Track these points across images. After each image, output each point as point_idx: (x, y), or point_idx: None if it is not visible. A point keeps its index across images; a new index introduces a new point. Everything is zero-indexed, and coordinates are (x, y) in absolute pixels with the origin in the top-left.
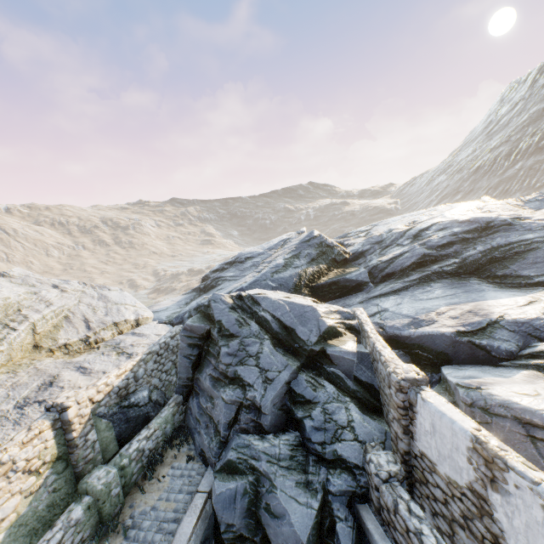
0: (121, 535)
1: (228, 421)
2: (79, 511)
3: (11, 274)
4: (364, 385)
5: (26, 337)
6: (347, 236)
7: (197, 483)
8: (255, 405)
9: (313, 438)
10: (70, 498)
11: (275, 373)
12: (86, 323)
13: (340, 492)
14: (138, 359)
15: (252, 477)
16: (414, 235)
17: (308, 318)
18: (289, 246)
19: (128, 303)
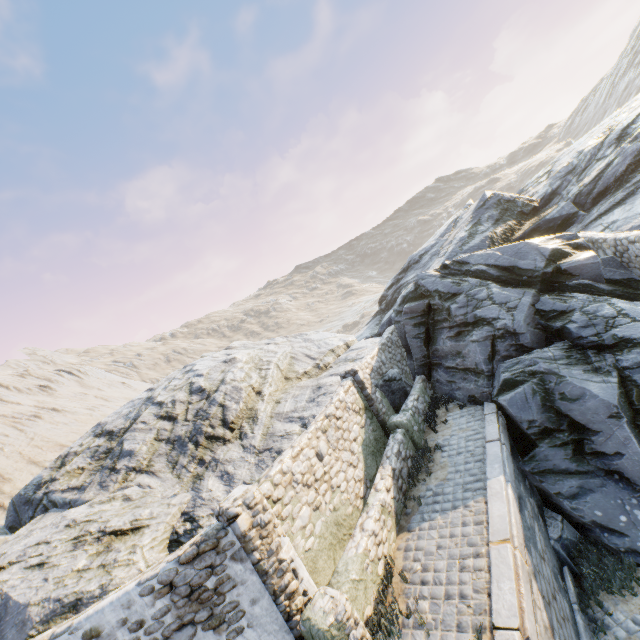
0: (437, 452)
1: (486, 356)
2: (399, 435)
3: (233, 346)
4: (620, 283)
5: (277, 372)
6: (523, 191)
7: (480, 414)
8: (508, 332)
9: (583, 334)
10: (384, 440)
11: (515, 301)
12: (308, 357)
13: (636, 365)
14: (378, 349)
15: (535, 379)
16: (616, 138)
17: (526, 252)
18: (463, 222)
19: (329, 337)
